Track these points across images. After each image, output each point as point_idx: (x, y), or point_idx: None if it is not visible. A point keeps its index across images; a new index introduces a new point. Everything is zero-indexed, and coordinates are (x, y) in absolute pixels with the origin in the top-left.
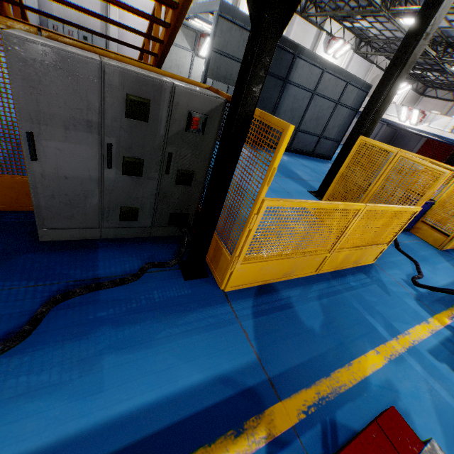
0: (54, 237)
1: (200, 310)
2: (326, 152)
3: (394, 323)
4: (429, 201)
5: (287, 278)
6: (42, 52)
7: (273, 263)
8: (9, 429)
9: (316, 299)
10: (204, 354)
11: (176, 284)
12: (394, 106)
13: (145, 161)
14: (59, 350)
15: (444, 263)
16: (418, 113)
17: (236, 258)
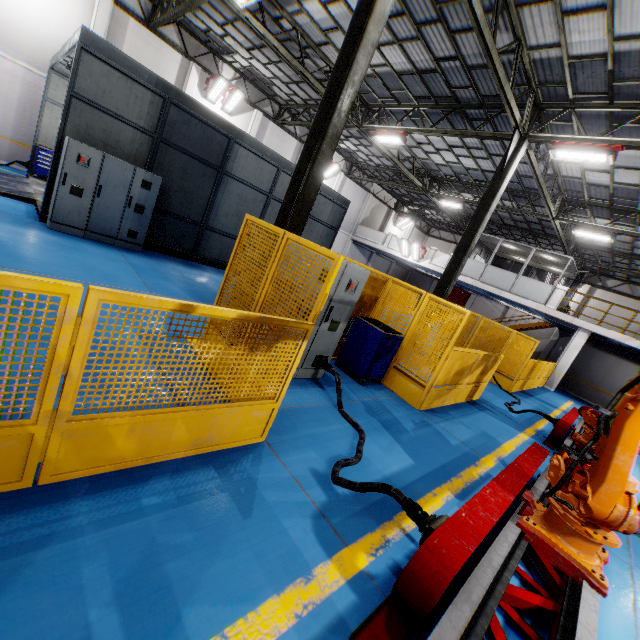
0: None
1: None
2: None
3: (195, 609)
4: (393, 334)
5: None
6: None
7: None
8: None
9: None
10: None
11: None
12: (395, 239)
13: None
14: None
15: (417, 431)
16: (419, 248)
17: None
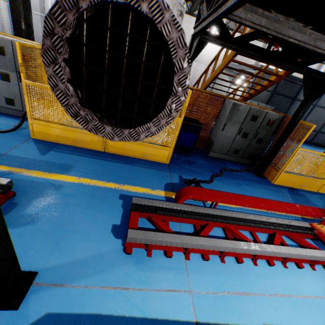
0: (212, 155)
1: (266, 185)
2: (322, 142)
3: None
4: None
5: (300, 188)
6: (238, 105)
7: (295, 177)
8: (230, 188)
9: (316, 198)
10: (272, 194)
11: (254, 177)
12: None
13: (249, 134)
14: (231, 180)
15: None
16: None
17: (282, 169)
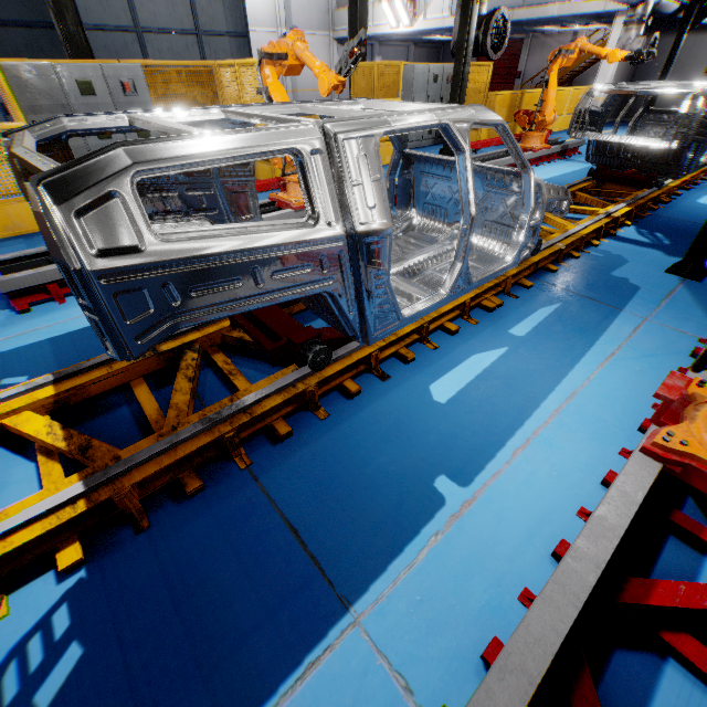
0: None
1: None
2: None
3: None
4: None
5: None
6: None
7: None
8: None
9: None
10: None
11: None
12: (378, 9)
13: None
14: None
15: None
16: (403, 5)
17: None
